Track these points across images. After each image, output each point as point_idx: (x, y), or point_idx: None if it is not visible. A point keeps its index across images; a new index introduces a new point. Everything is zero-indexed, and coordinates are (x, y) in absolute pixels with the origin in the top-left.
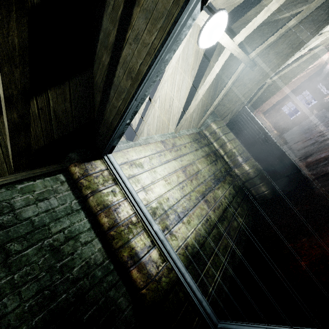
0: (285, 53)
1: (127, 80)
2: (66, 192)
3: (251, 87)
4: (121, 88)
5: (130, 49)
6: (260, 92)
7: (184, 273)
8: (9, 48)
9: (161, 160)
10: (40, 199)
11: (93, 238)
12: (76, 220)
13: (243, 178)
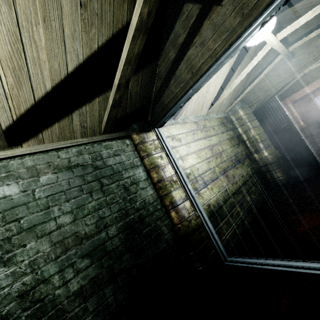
0: None
1: (188, 73)
2: (130, 152)
3: (284, 77)
4: (181, 78)
5: (195, 51)
6: (294, 81)
7: (207, 221)
8: (131, 55)
9: (194, 137)
10: (115, 154)
11: (147, 186)
12: (136, 172)
13: (261, 163)
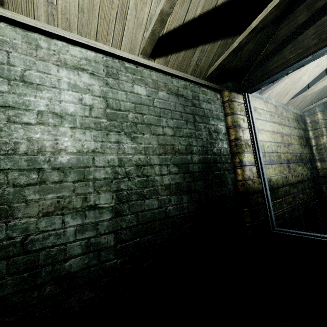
0: None
1: (314, 39)
2: (218, 105)
3: None
4: (302, 44)
5: None
6: None
7: (267, 190)
8: None
9: (271, 118)
10: (208, 101)
11: (224, 139)
12: (219, 124)
13: (321, 173)
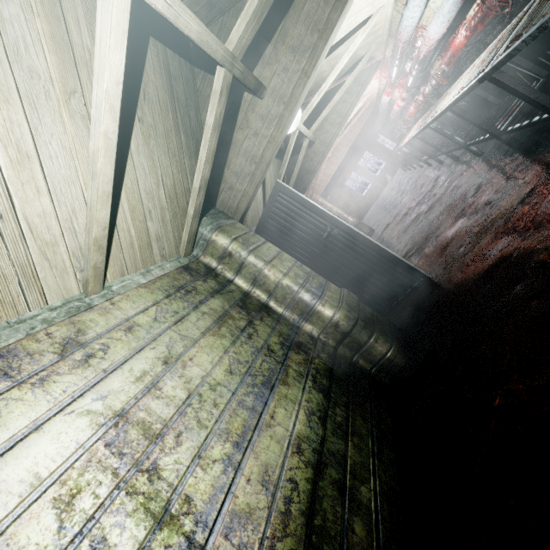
0: (307, 44)
1: None
2: None
3: (269, 133)
4: None
5: None
6: (301, 156)
7: None
8: None
9: None
10: None
11: None
12: None
13: (330, 339)
